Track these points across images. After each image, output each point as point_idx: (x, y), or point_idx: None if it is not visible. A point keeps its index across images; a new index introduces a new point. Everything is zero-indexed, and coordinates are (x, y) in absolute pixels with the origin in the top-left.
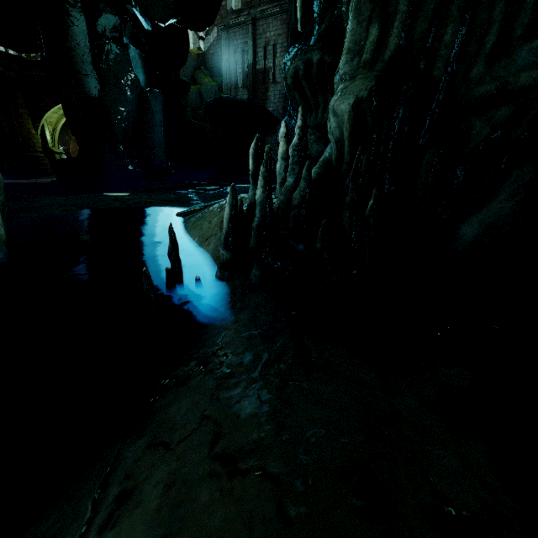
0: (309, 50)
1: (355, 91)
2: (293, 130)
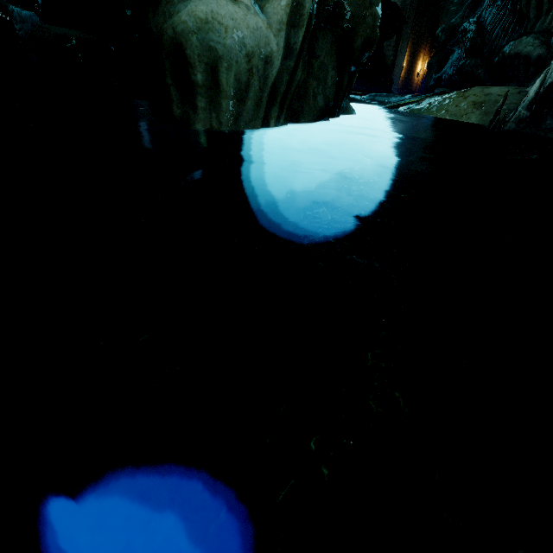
0: None
1: None
2: (491, 34)
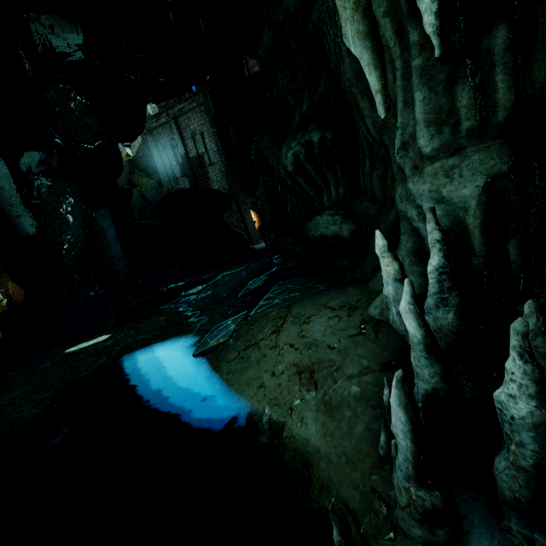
0: (305, 132)
1: (482, 169)
2: (287, 210)
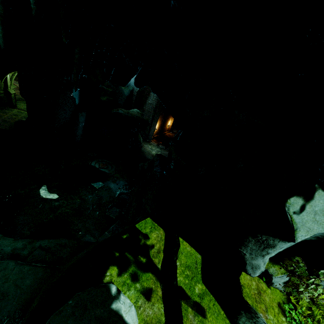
0: None
1: None
2: None
